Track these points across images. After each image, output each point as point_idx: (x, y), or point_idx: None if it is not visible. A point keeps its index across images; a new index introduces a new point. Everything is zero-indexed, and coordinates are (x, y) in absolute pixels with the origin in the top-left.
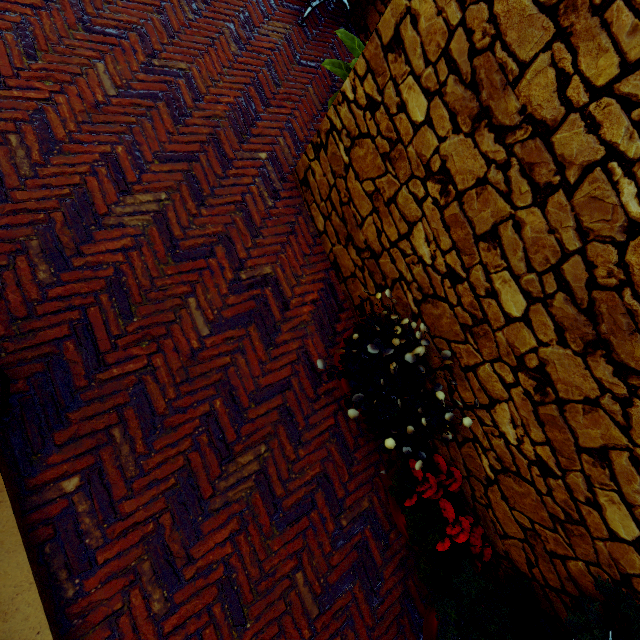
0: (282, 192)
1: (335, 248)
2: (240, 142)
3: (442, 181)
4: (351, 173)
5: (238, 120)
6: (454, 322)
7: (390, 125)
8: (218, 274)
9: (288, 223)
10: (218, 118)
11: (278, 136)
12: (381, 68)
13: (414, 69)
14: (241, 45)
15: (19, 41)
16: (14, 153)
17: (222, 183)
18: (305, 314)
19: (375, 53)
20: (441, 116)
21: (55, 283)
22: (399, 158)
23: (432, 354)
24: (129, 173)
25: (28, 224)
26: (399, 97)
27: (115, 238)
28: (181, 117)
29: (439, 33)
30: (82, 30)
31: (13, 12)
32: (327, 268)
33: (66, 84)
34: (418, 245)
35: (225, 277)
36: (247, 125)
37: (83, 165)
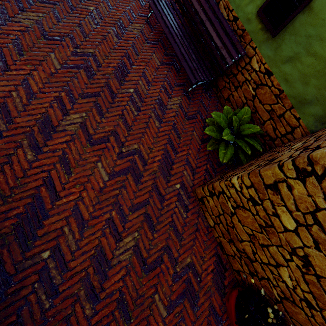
0: (189, 205)
1: (221, 238)
2: (166, 182)
3: (304, 262)
4: (235, 217)
5: (164, 168)
6: (308, 322)
7: (266, 216)
8: (166, 273)
9: (194, 224)
10: (155, 171)
11: (183, 170)
12: (262, 191)
13: (287, 206)
14: (160, 120)
15: (62, 166)
16: (67, 238)
17: (161, 213)
18: (209, 281)
19: (258, 182)
20: (306, 236)
21: (94, 314)
22: (272, 233)
23: (289, 323)
24: (119, 226)
25: (78, 281)
26: (274, 210)
27: (117, 271)
28: (138, 179)
29: (308, 203)
30: (89, 145)
31: (58, 149)
32: (215, 245)
33: (85, 183)
34: (283, 275)
35: (169, 273)
36: (168, 170)
37: (98, 231)
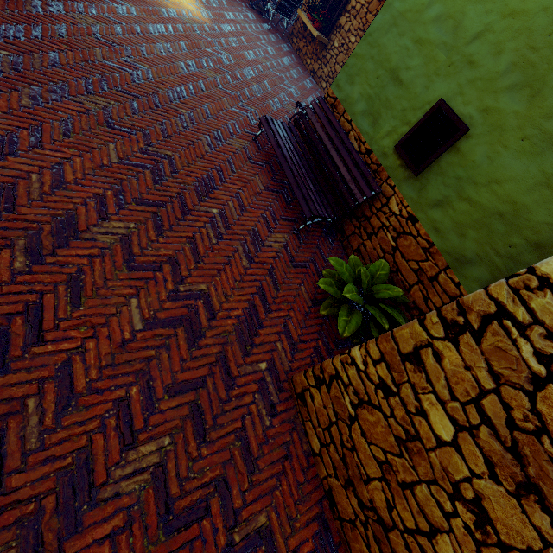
0: (278, 405)
1: (331, 479)
2: (244, 355)
3: (477, 514)
4: (357, 426)
5: (244, 331)
6: None
7: (407, 418)
8: (210, 542)
9: (283, 444)
10: (227, 333)
11: (276, 340)
12: (397, 367)
13: (437, 391)
14: (250, 258)
15: (69, 290)
16: (27, 421)
17: (225, 408)
18: None
19: (391, 351)
20: (473, 452)
21: None
22: (418, 453)
23: None
24: (138, 418)
25: (12, 523)
26: (418, 402)
27: (106, 517)
28: (195, 339)
29: (467, 382)
30: (126, 269)
31: (72, 264)
32: (320, 497)
33: (99, 326)
34: None
35: (217, 544)
36: (251, 335)
37: (94, 419)
